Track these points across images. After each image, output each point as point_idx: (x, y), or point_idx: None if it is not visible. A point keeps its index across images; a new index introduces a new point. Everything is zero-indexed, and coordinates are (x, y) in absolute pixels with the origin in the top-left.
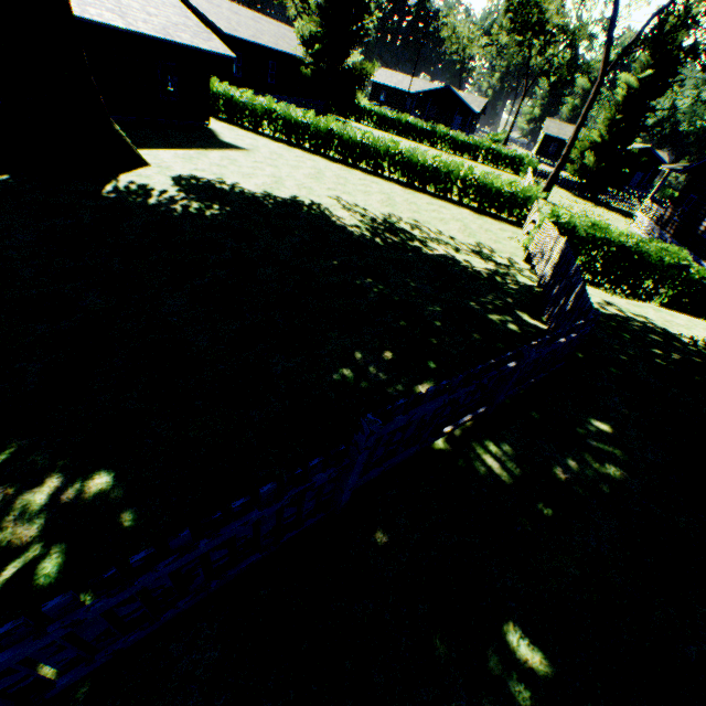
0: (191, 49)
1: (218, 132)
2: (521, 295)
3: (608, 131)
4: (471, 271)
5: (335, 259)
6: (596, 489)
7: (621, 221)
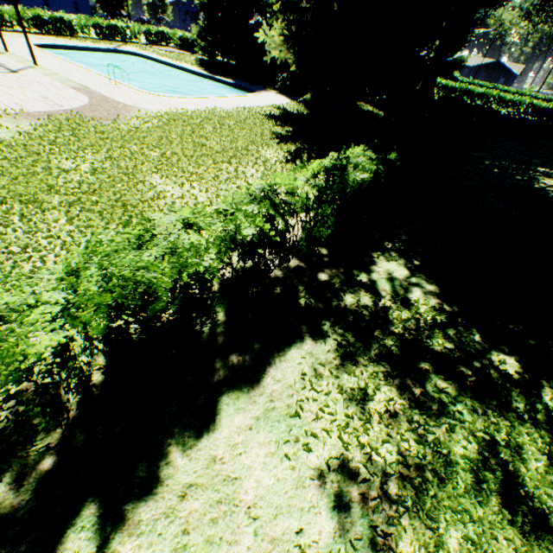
0: None
1: None
2: None
3: None
4: None
5: None
6: None
7: None
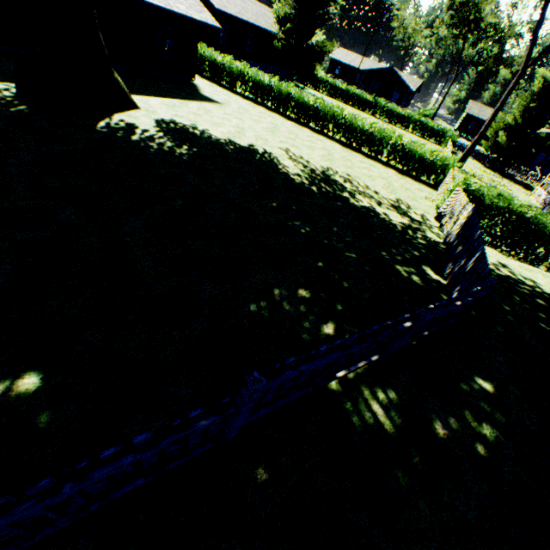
0: (186, 18)
1: (200, 87)
2: (427, 250)
3: (521, 116)
4: (388, 224)
5: (275, 201)
6: (471, 448)
7: (522, 192)
